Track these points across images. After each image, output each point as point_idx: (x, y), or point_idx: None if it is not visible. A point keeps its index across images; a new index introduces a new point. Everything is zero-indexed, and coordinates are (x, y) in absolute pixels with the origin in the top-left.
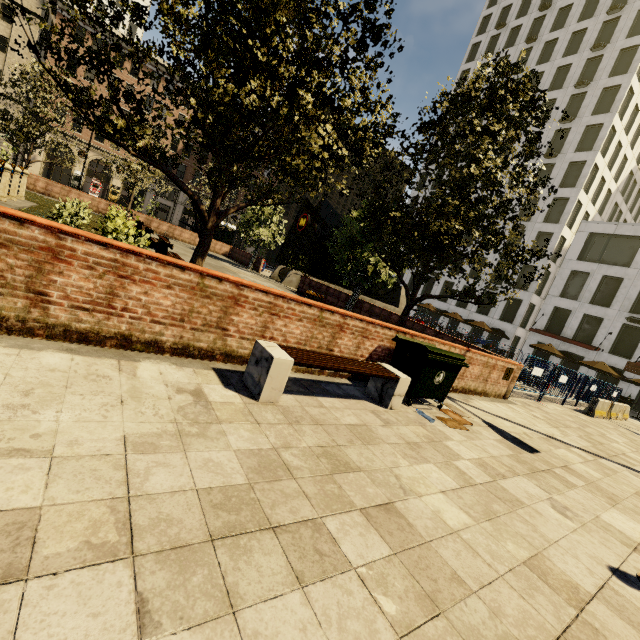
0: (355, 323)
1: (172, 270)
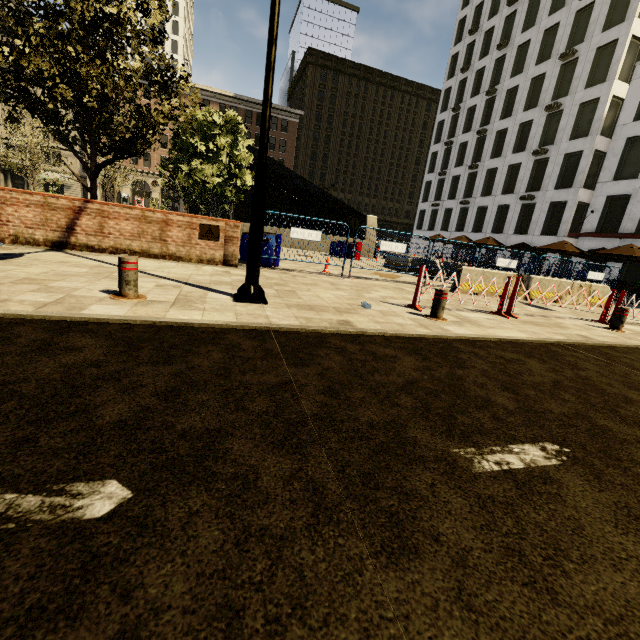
0: None
1: None
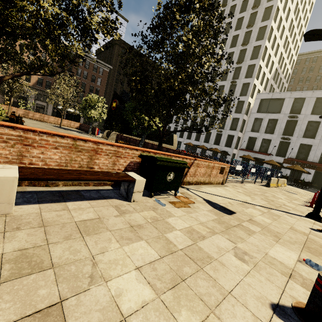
0: (107, 147)
1: None
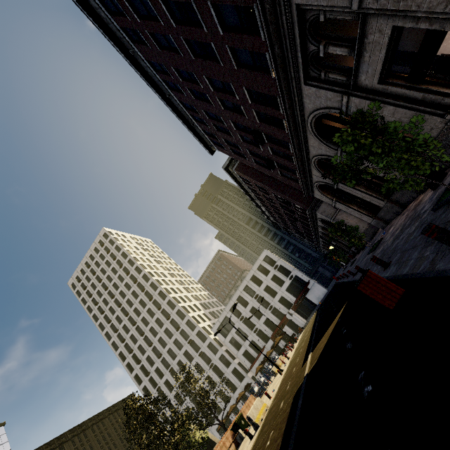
0: (224, 439)
1: None
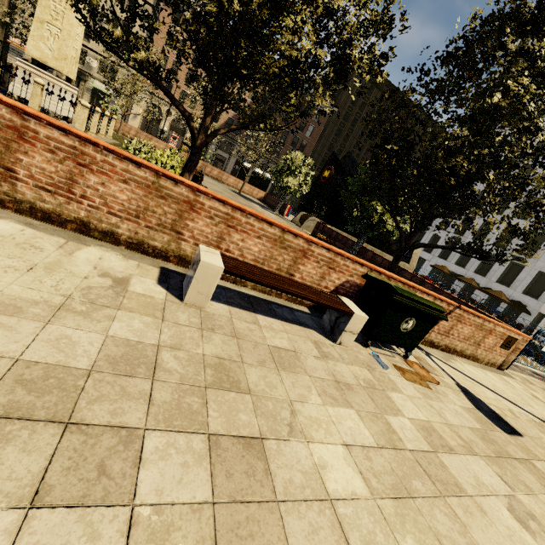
0: (321, 251)
1: (128, 165)
